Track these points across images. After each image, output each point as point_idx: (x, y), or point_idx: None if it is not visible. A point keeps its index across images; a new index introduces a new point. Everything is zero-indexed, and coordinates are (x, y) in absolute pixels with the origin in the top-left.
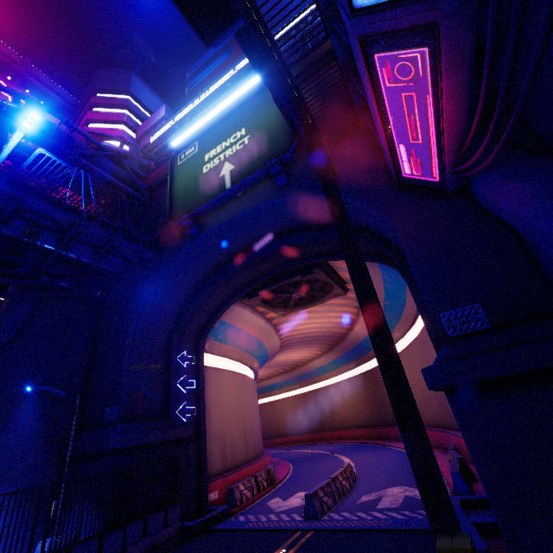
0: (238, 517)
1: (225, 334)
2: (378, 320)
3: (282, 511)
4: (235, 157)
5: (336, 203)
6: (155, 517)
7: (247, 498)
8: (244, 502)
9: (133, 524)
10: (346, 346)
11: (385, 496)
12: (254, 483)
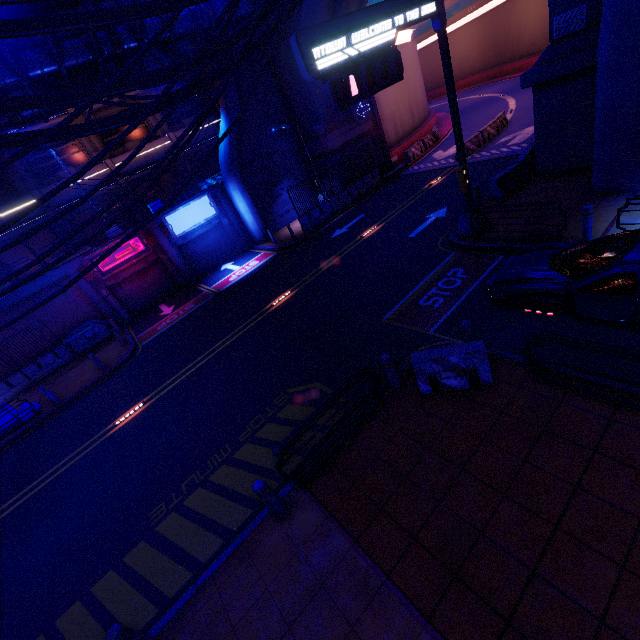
0: (413, 167)
1: None
2: (454, 114)
3: (442, 159)
4: None
5: (444, 56)
6: (367, 177)
7: (418, 155)
8: (416, 159)
9: (358, 182)
10: None
11: (519, 136)
12: (422, 145)
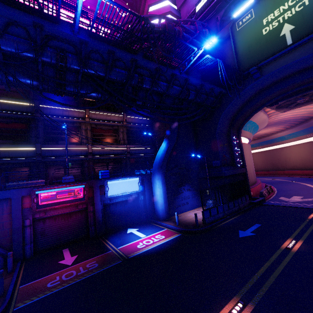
0: (269, 202)
1: (246, 126)
2: None
3: (294, 202)
4: (295, 18)
5: None
6: (243, 198)
7: (266, 196)
8: (266, 197)
9: (239, 199)
10: (309, 124)
11: None
12: (267, 191)
